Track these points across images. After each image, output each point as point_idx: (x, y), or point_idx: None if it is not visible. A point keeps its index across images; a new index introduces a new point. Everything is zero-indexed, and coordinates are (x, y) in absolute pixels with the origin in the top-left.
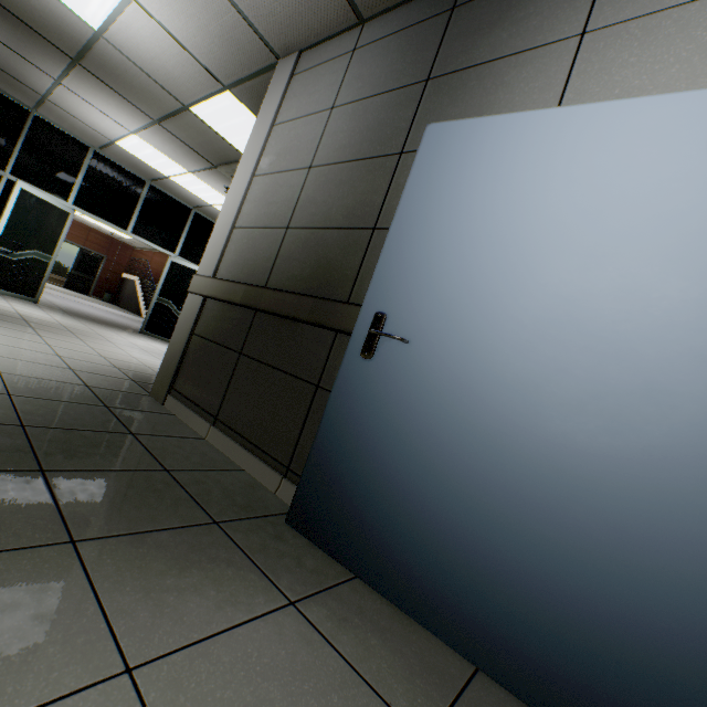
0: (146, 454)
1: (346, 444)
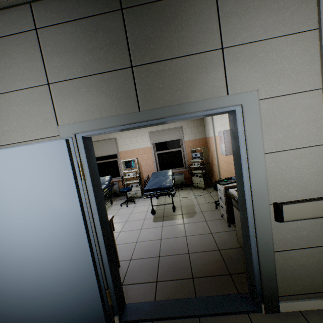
0: None
1: None
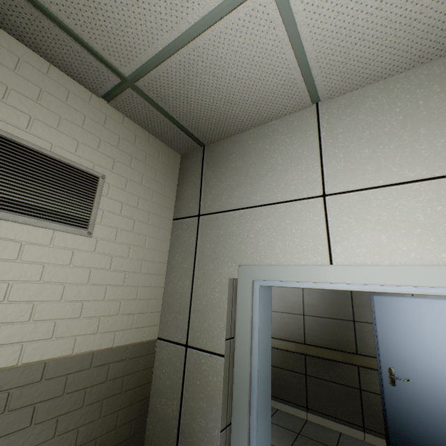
0: (320, 443)
1: (401, 419)
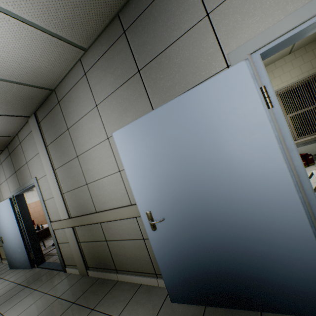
0: None
1: (8, 255)
